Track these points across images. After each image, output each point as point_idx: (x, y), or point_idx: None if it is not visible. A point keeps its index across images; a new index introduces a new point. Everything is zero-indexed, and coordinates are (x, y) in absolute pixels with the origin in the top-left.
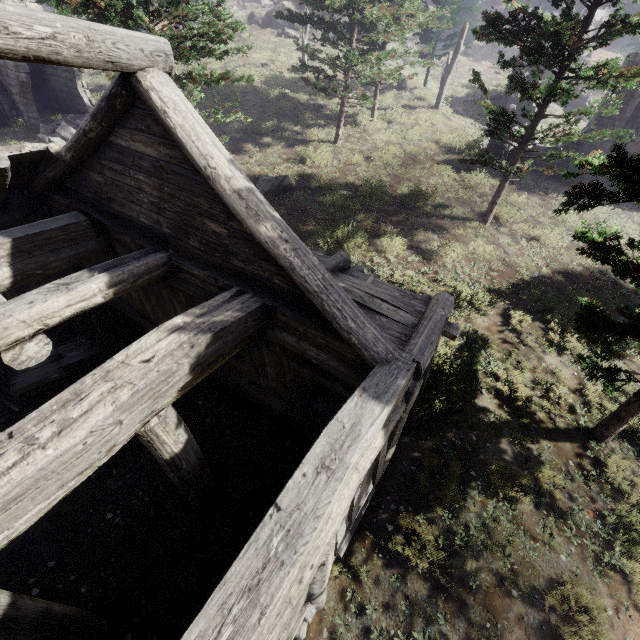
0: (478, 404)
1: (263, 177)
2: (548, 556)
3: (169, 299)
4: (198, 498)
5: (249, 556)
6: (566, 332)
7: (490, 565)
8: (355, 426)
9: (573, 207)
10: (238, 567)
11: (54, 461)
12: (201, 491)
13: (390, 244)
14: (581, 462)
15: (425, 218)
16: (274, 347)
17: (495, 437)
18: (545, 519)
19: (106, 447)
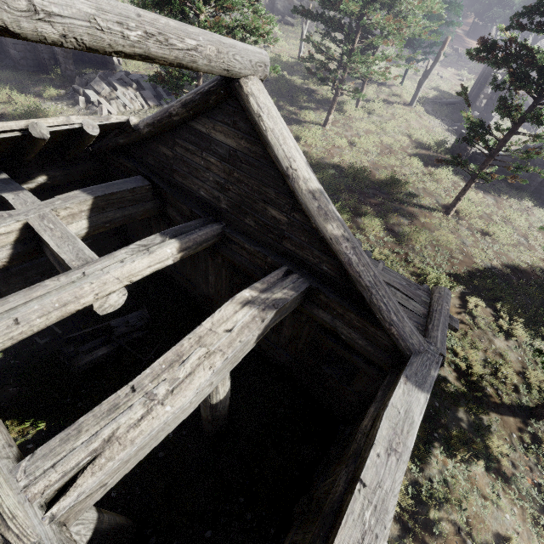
0: (440, 375)
1: None
2: (496, 514)
3: (204, 258)
4: (216, 431)
5: (349, 526)
6: (512, 320)
7: (449, 516)
8: (408, 413)
9: (520, 210)
10: (343, 536)
11: (172, 417)
12: (220, 425)
13: (370, 224)
14: (522, 435)
15: (398, 204)
16: (301, 316)
17: (454, 405)
18: (494, 482)
19: (198, 403)
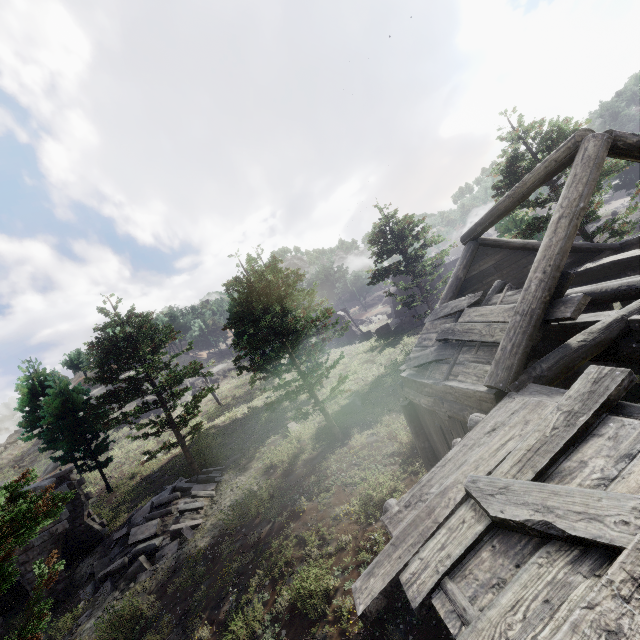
0: None
1: (345, 405)
2: None
3: None
4: None
5: None
6: None
7: None
8: None
9: None
10: None
11: None
12: None
13: None
14: None
15: None
16: None
17: None
18: None
19: None
